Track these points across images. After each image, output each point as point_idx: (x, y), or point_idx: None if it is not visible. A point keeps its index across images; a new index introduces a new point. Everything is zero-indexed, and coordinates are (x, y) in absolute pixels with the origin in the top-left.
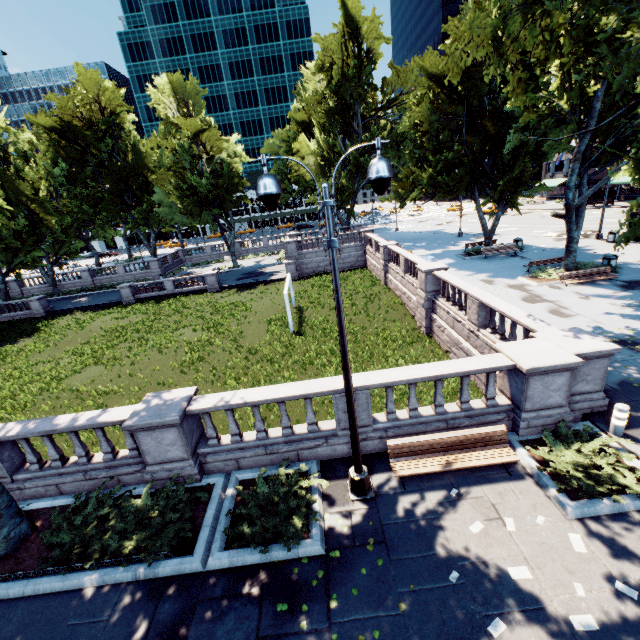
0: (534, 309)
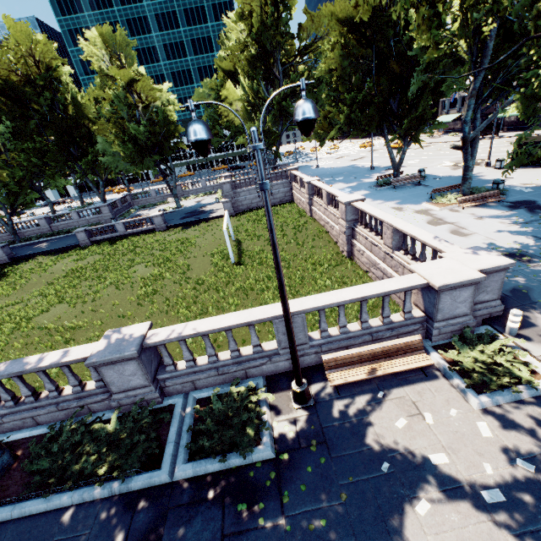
0: (438, 231)
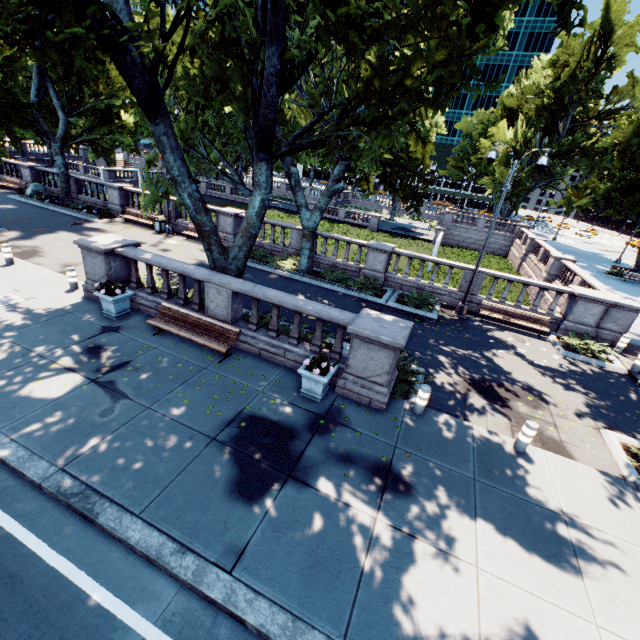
0: None
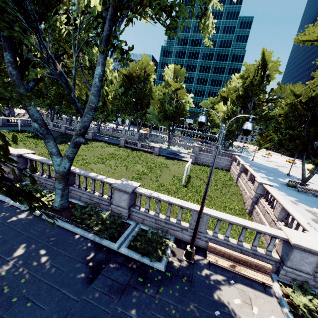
0: (317, 226)
